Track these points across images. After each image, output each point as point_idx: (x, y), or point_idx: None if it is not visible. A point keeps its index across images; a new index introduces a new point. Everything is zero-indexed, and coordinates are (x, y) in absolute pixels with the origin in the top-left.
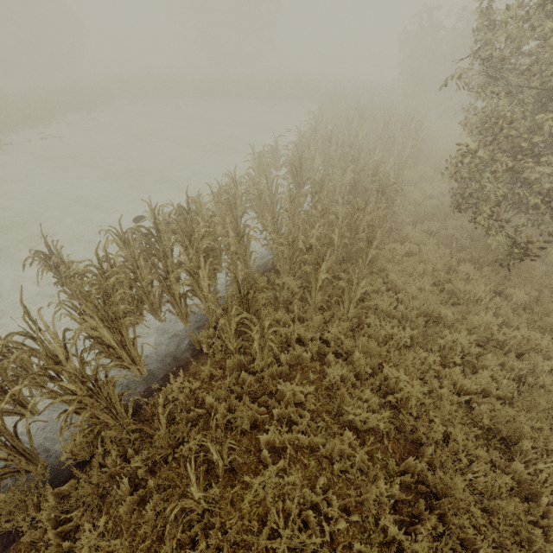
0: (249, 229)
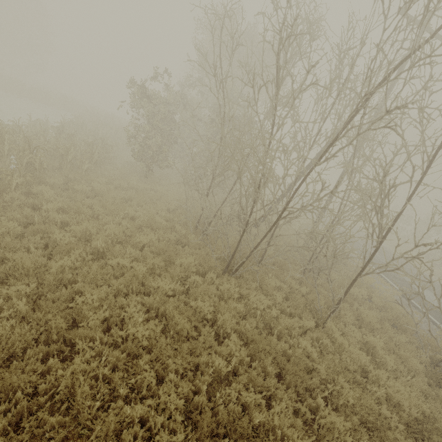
0: (32, 137)
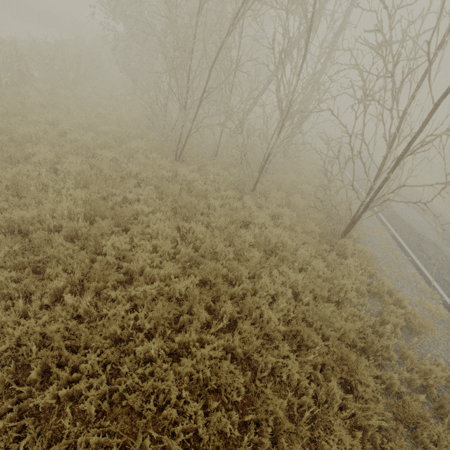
0: (22, 48)
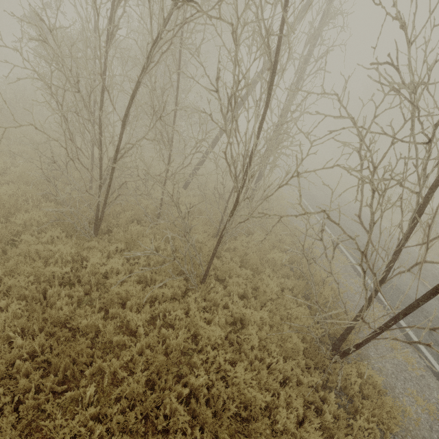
0: None
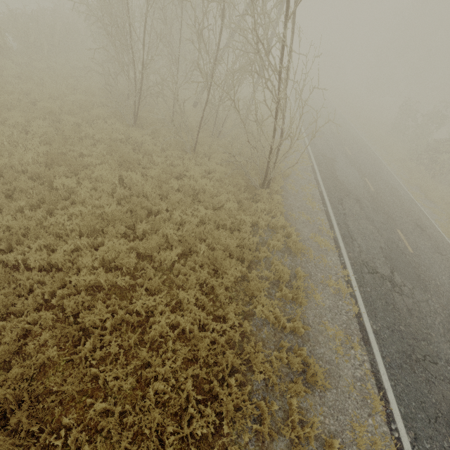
0: None
